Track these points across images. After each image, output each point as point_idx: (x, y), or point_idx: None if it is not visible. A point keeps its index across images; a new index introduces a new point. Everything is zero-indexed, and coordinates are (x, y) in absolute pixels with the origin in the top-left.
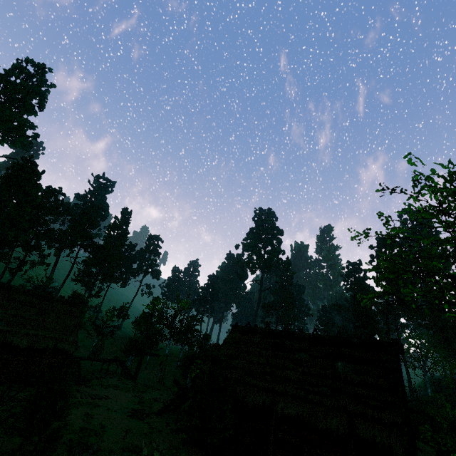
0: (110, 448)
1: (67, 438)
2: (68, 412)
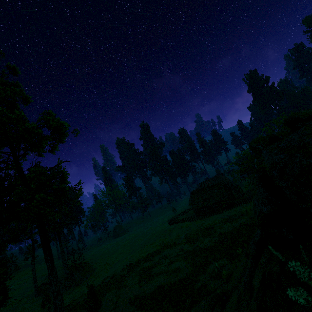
0: (251, 189)
1: (243, 191)
2: (240, 188)
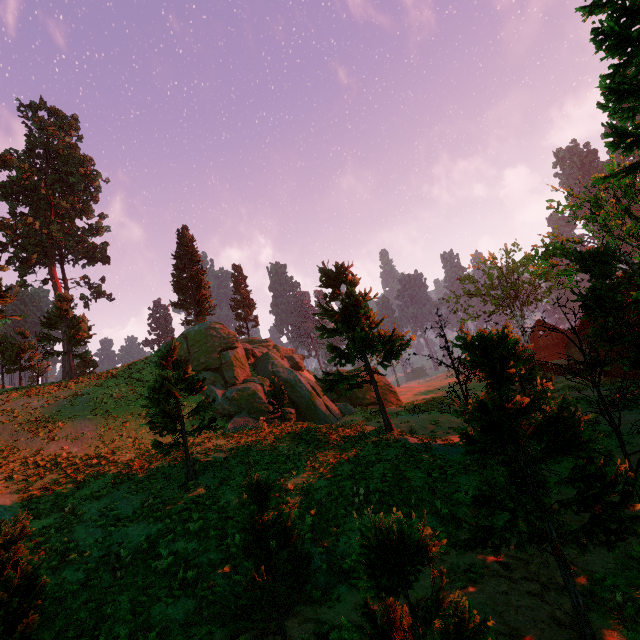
0: None
1: None
2: None
